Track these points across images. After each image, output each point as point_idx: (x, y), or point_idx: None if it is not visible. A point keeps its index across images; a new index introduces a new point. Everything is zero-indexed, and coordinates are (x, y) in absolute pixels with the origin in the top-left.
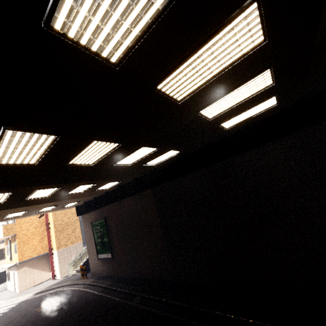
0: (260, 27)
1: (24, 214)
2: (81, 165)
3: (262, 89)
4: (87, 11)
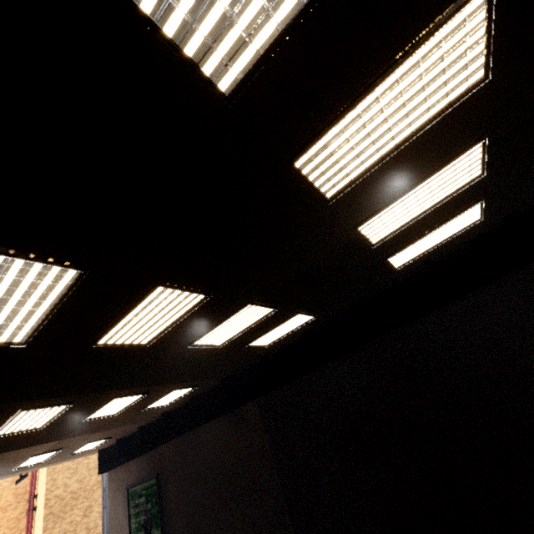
0: (482, 48)
1: None
2: (124, 348)
3: (464, 186)
4: None
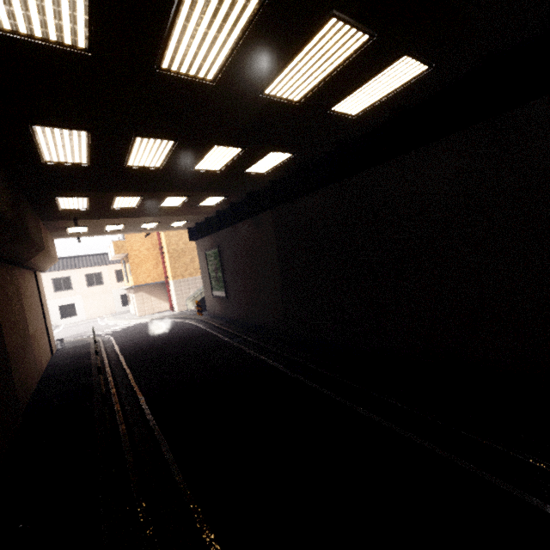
0: None
1: (125, 229)
2: (148, 169)
3: (359, 49)
4: (21, 9)
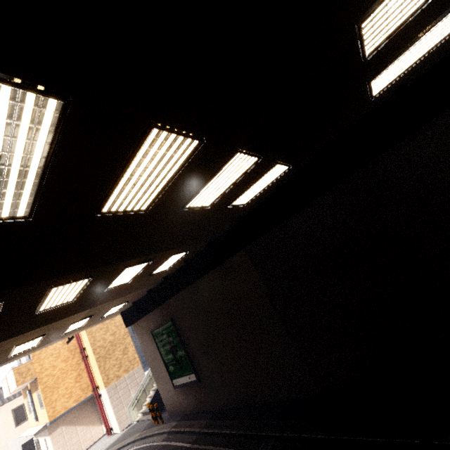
0: None
1: (42, 342)
2: (126, 216)
3: None
4: None
